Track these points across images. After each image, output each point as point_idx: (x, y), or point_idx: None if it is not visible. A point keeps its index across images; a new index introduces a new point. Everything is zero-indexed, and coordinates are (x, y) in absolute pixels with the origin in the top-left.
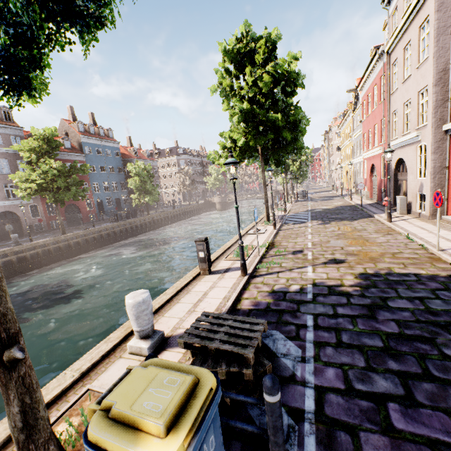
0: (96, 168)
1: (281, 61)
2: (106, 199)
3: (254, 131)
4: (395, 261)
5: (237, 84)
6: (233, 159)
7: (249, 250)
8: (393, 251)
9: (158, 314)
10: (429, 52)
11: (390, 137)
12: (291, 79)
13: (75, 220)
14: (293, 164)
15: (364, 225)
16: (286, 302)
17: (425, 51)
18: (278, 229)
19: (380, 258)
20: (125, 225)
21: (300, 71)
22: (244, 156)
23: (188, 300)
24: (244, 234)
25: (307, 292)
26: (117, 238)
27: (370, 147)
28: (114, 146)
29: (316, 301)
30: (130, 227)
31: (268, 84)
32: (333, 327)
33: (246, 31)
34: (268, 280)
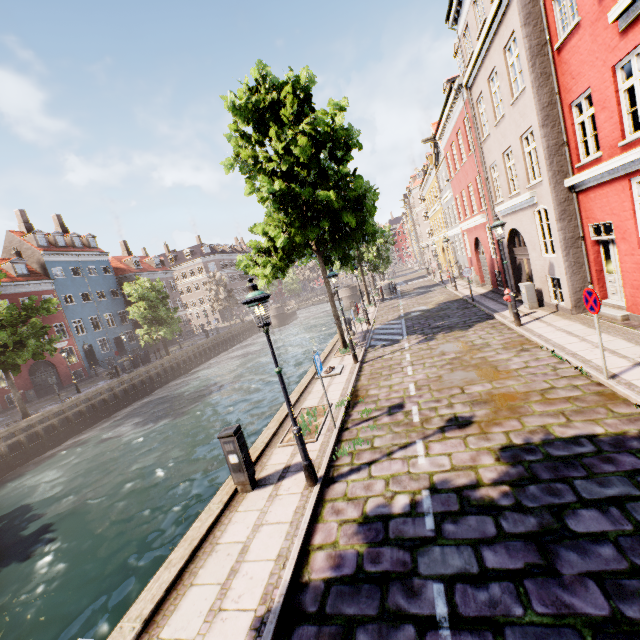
0: (75, 297)
1: (320, 115)
2: (97, 342)
3: (299, 220)
4: (549, 408)
5: (262, 154)
6: (257, 293)
7: (320, 416)
8: (541, 387)
9: (148, 633)
10: (525, 81)
11: (492, 199)
12: (340, 139)
13: (48, 384)
14: (368, 251)
15: (485, 335)
16: (390, 549)
17: (519, 80)
18: (362, 360)
19: (525, 407)
20: (131, 379)
21: (351, 126)
22: (291, 257)
23: (211, 575)
24: (311, 379)
25: (424, 513)
26: (120, 403)
27: (468, 214)
28: (100, 259)
29: (443, 536)
30: (140, 382)
31: (307, 149)
32: (487, 617)
33: (263, 76)
34: (355, 489)
